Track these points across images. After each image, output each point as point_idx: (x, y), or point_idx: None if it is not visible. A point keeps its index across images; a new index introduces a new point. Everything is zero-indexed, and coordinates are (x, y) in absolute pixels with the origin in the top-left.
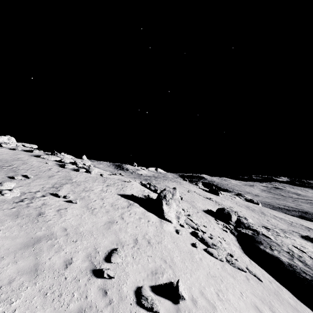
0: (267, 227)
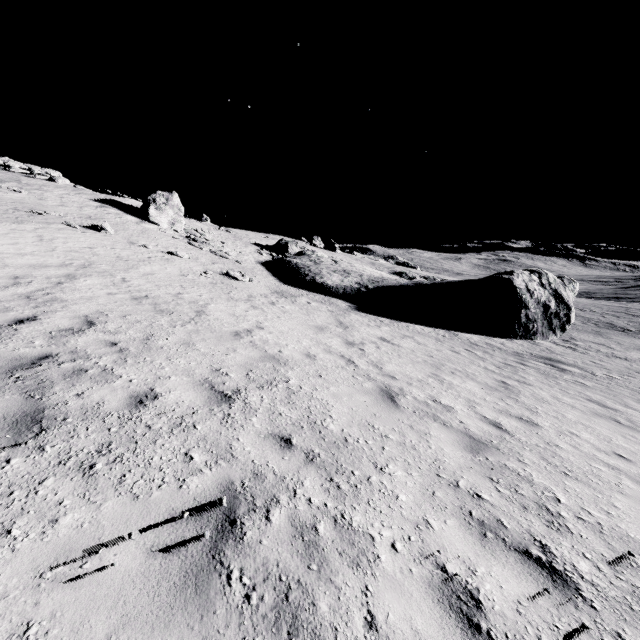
0: None
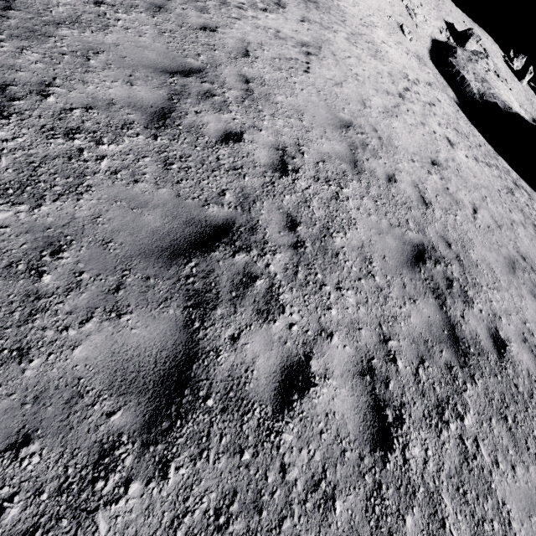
0: None
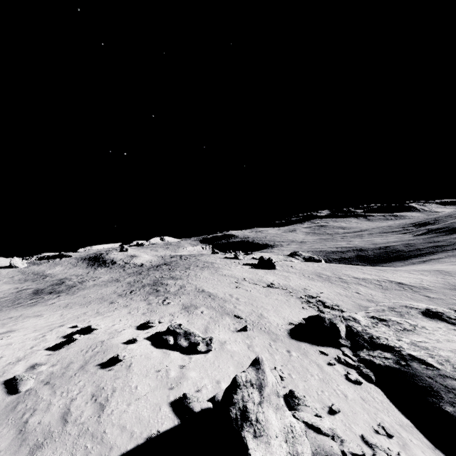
0: (381, 318)
